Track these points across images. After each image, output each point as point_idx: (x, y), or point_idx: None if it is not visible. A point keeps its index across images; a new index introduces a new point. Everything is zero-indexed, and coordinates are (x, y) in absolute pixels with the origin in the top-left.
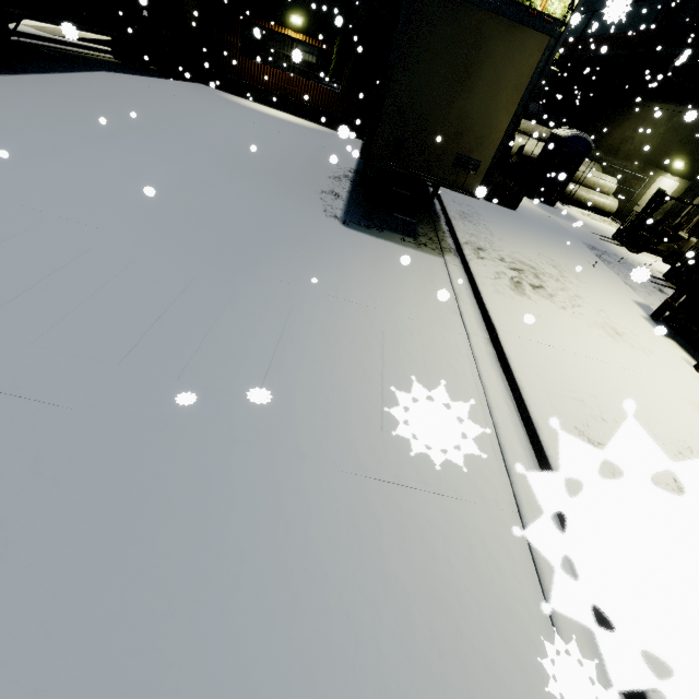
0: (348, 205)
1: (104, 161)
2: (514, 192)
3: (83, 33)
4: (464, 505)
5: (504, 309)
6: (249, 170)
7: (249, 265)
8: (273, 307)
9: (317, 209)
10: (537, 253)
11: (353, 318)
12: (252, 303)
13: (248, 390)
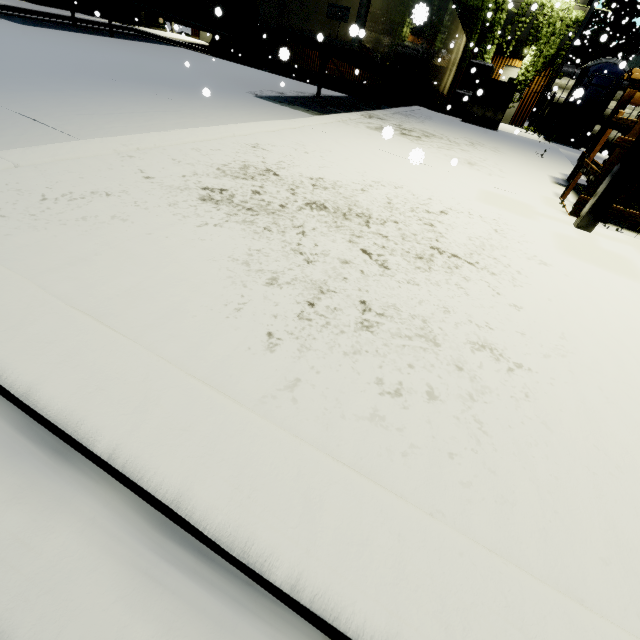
0: (283, 96)
1: (104, 53)
2: (493, 110)
3: (198, 42)
4: (73, 139)
5: (324, 121)
6: (217, 75)
7: (125, 81)
8: (104, 87)
9: (245, 90)
10: (464, 137)
11: (164, 103)
12: (91, 83)
13: (11, 87)
